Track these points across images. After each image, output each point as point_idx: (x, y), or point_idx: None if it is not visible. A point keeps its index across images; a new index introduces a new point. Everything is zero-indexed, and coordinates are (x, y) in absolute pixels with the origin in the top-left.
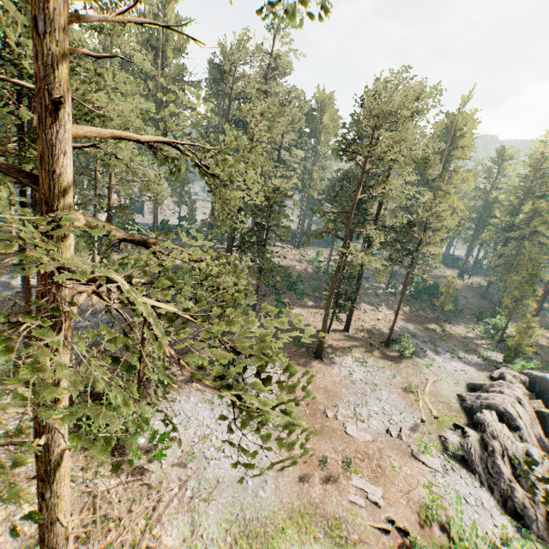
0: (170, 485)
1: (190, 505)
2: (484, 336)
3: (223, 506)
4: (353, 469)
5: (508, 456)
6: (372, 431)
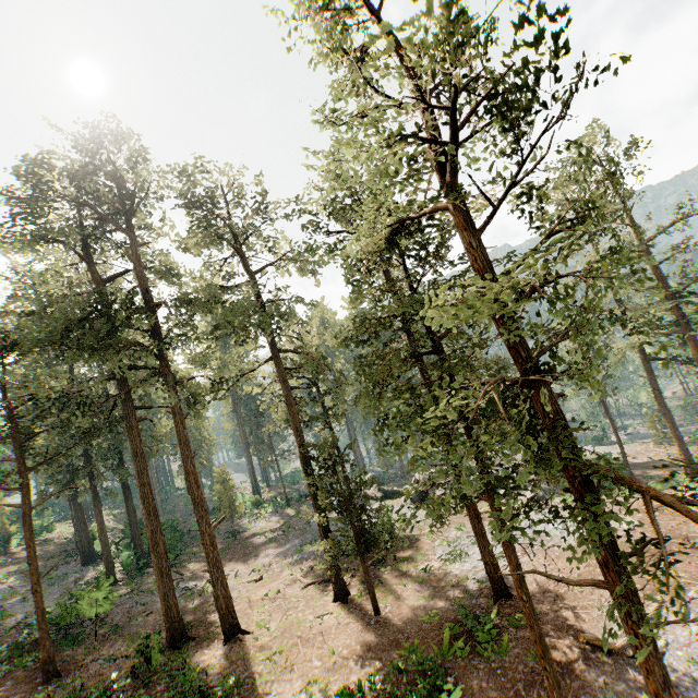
0: None
1: None
2: (277, 511)
3: None
4: None
5: None
6: None
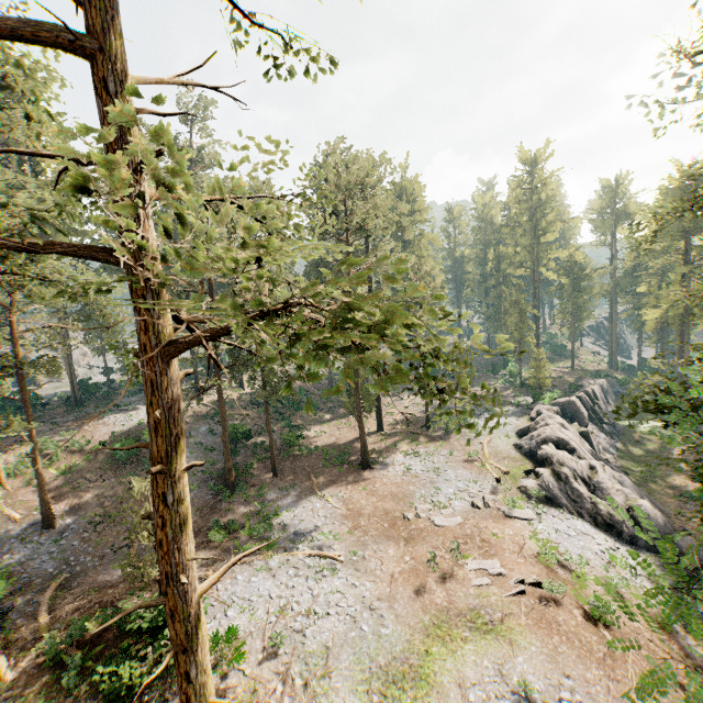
0: (269, 687)
1: (309, 691)
2: (507, 387)
3: (349, 669)
4: (462, 556)
5: (579, 477)
6: (460, 512)
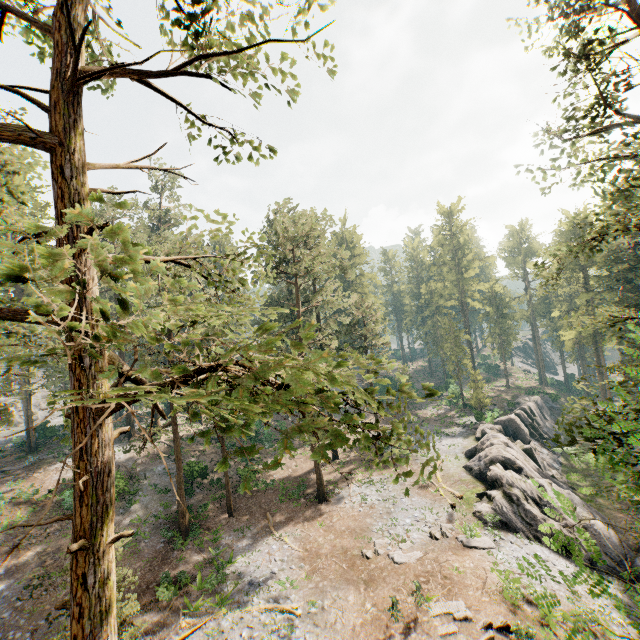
0: None
1: None
2: (451, 408)
3: None
4: (425, 597)
5: (530, 497)
6: (418, 545)
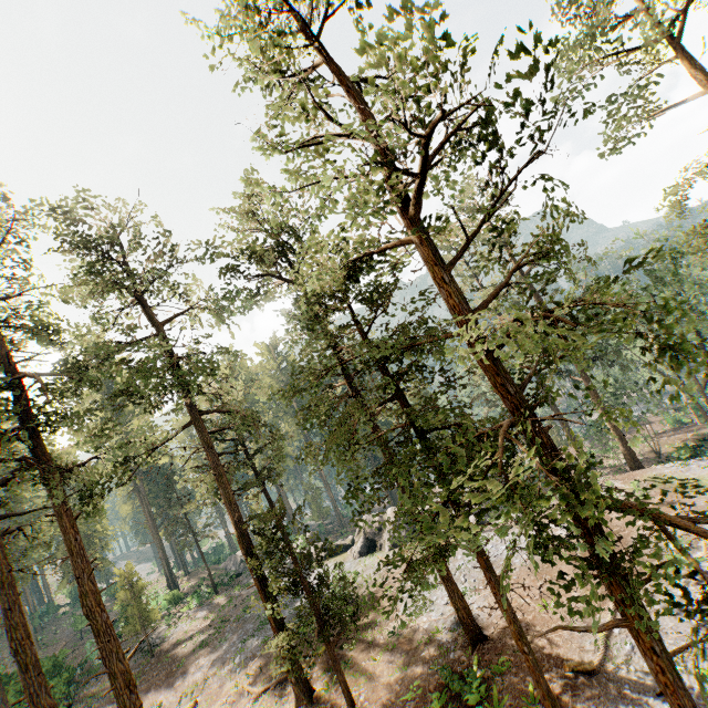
0: None
1: None
2: (203, 604)
3: None
4: None
5: None
6: None
